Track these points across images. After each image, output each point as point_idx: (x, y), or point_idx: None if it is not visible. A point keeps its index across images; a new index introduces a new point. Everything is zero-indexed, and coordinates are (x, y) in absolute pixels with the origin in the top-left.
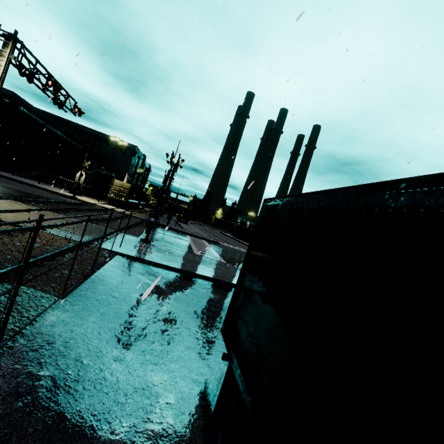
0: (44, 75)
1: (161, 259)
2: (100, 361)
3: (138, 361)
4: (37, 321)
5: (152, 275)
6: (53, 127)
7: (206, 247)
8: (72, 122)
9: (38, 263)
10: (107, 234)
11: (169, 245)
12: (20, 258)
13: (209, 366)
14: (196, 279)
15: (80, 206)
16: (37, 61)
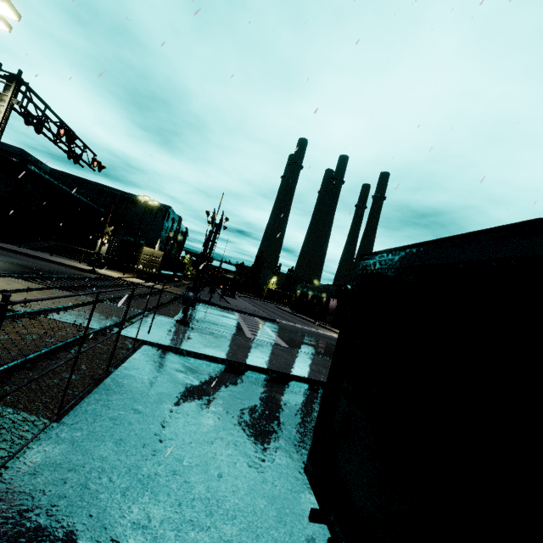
0: (55, 124)
1: (204, 348)
2: (109, 535)
3: (172, 527)
4: (9, 467)
5: (193, 370)
6: (69, 188)
7: (260, 326)
8: (93, 182)
9: (28, 364)
10: (131, 317)
11: (213, 326)
12: (3, 358)
13: (285, 524)
14: (252, 372)
15: (100, 281)
16: (47, 106)
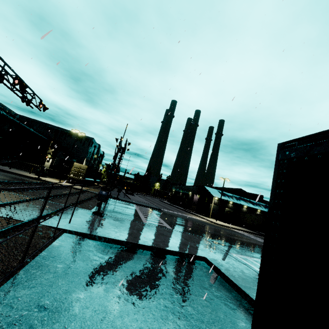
0: (12, 77)
1: (112, 233)
2: None
3: None
4: None
5: (103, 252)
6: (27, 125)
7: (151, 214)
8: (44, 123)
9: None
10: (58, 210)
11: (120, 215)
12: None
13: None
14: (148, 251)
15: (41, 185)
16: (5, 63)
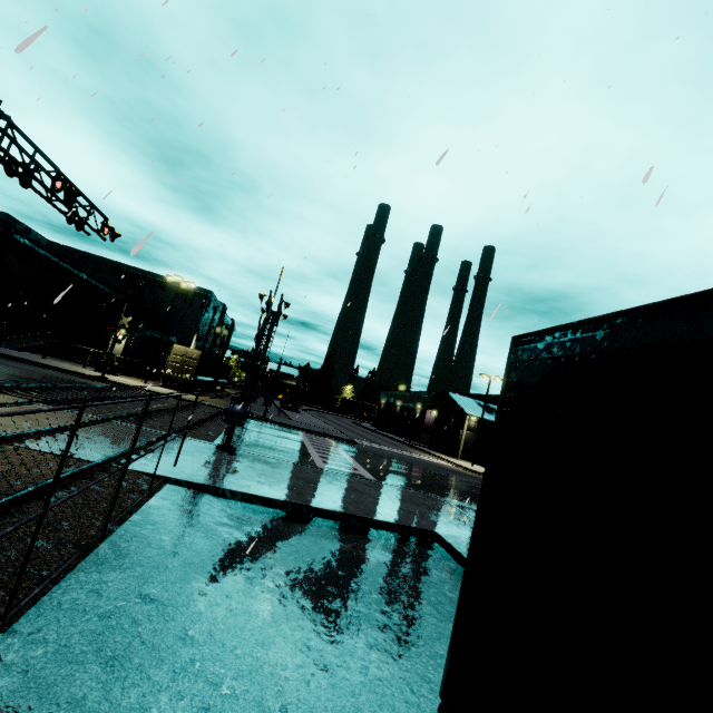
0: (50, 175)
1: (257, 485)
2: None
3: None
4: None
5: (240, 520)
6: (73, 267)
7: (334, 451)
8: (107, 259)
9: None
10: (151, 442)
11: (270, 452)
12: None
13: None
14: (327, 520)
15: (110, 392)
16: (37, 149)
